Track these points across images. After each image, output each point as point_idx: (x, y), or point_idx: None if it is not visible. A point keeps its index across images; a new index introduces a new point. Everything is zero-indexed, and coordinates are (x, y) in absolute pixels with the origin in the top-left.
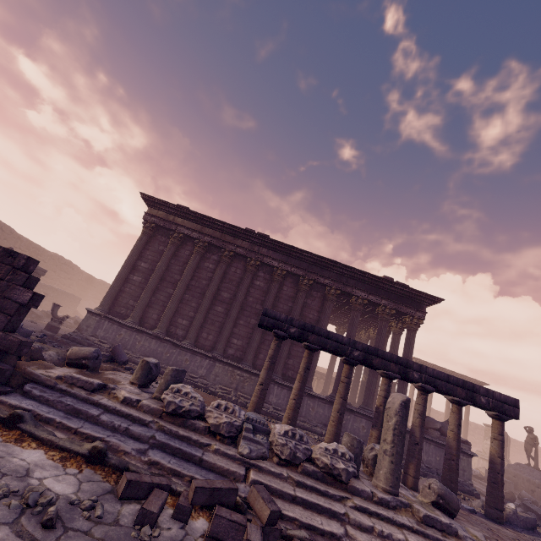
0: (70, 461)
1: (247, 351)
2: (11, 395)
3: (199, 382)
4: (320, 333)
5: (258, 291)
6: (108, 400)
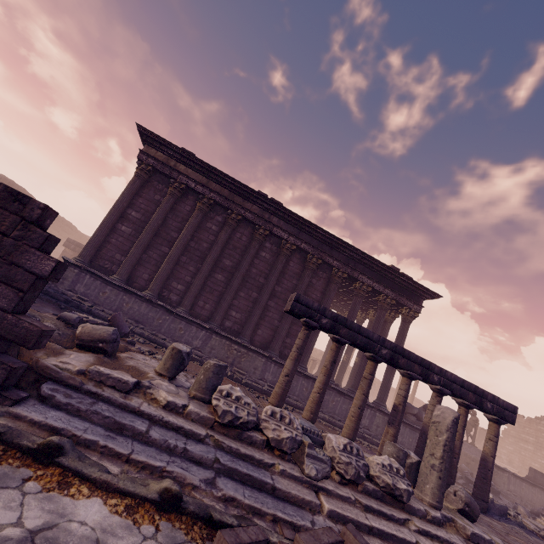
0: (139, 513)
1: (246, 325)
2: (27, 403)
3: (193, 354)
4: (352, 327)
5: (263, 263)
6: (148, 405)
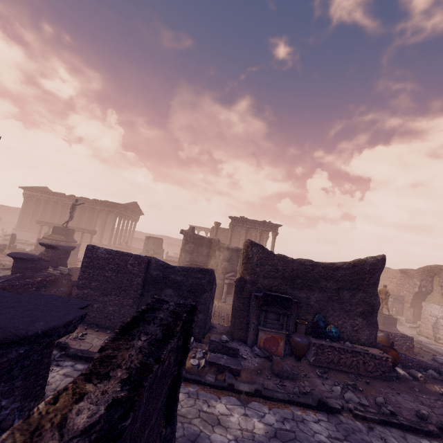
0: None
1: None
2: None
3: None
4: (50, 223)
5: (65, 212)
6: None
